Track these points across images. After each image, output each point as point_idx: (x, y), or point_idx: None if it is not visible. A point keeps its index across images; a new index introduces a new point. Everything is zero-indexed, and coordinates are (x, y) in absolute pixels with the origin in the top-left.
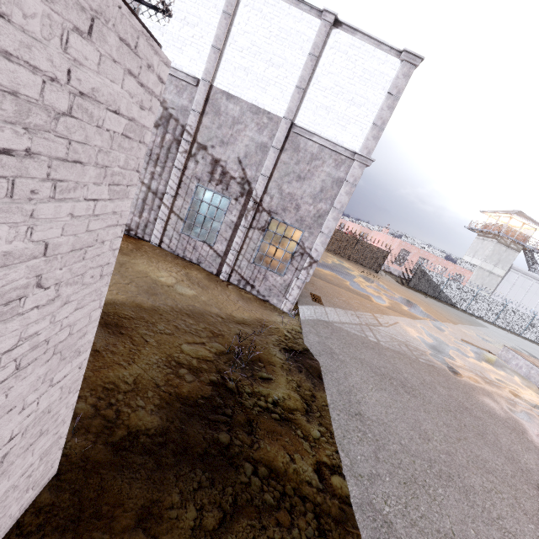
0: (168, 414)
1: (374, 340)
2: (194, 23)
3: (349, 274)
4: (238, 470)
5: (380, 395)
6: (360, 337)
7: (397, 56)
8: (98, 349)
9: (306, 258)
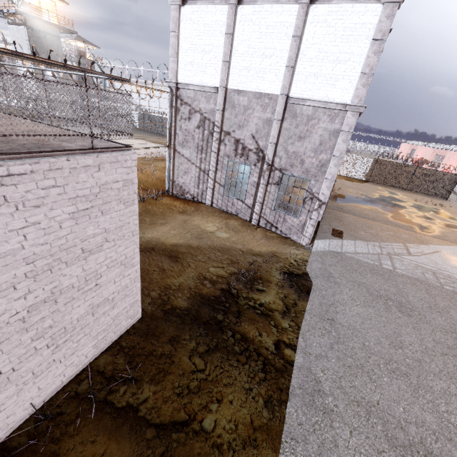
0: (192, 302)
1: (388, 268)
2: (209, 50)
3: (398, 205)
4: (223, 333)
5: (364, 310)
6: (372, 265)
7: (377, 1)
8: (165, 269)
9: (316, 202)
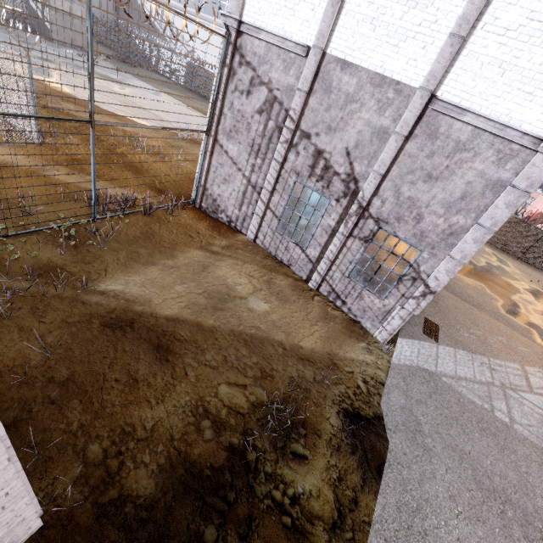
0: (166, 481)
1: (503, 419)
2: None
3: (509, 285)
4: None
5: (469, 530)
6: (480, 408)
7: None
8: (138, 379)
9: (420, 286)
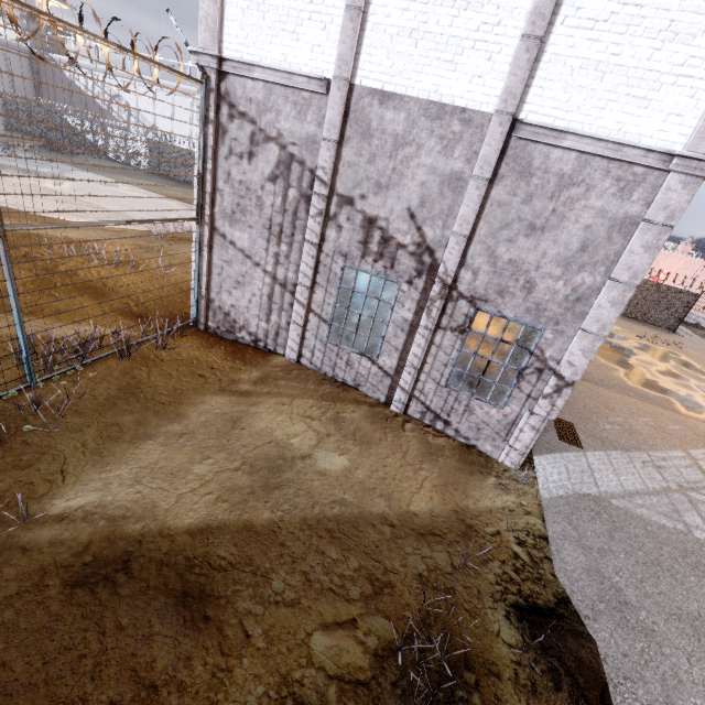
0: None
1: None
2: None
3: (620, 347)
4: None
5: None
6: (675, 534)
7: None
8: (157, 682)
9: (549, 378)
